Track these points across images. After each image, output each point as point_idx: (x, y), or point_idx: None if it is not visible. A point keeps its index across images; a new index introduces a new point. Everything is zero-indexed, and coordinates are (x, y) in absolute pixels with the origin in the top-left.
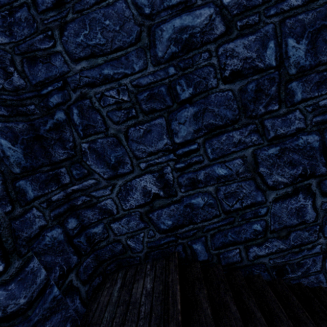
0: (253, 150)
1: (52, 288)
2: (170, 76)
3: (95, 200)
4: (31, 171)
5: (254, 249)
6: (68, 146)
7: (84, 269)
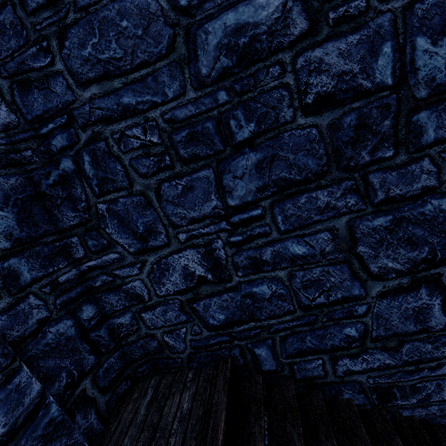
0: (349, 220)
1: (49, 408)
2: (221, 105)
3: (119, 280)
4: (28, 243)
5: (345, 362)
6: (80, 207)
7: (105, 372)
